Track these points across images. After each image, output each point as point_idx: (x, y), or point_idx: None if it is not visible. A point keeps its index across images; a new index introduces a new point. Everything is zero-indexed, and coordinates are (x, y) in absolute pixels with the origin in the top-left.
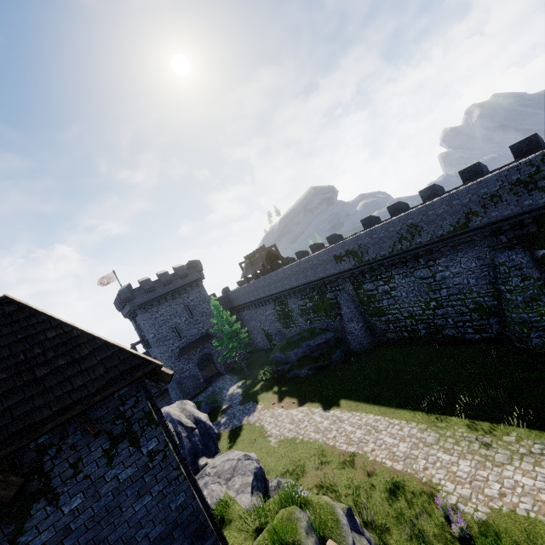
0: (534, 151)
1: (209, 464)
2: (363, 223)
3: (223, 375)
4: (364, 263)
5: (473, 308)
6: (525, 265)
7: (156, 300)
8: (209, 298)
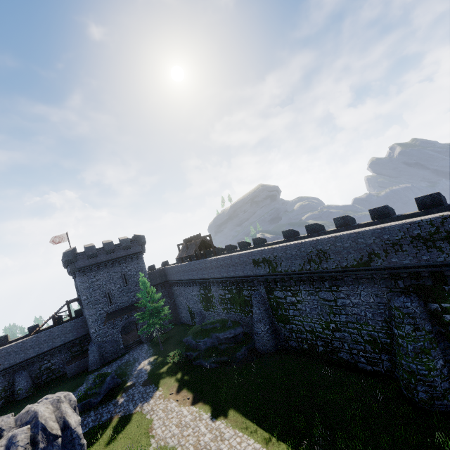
0: (436, 207)
1: None
2: (283, 234)
3: (143, 343)
4: (277, 273)
5: (367, 340)
6: (419, 315)
7: (96, 265)
8: (145, 270)
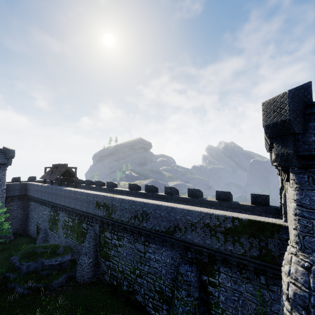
0: (226, 201)
1: None
2: (129, 186)
3: None
4: (110, 218)
5: (157, 290)
6: (193, 283)
7: None
8: (4, 181)
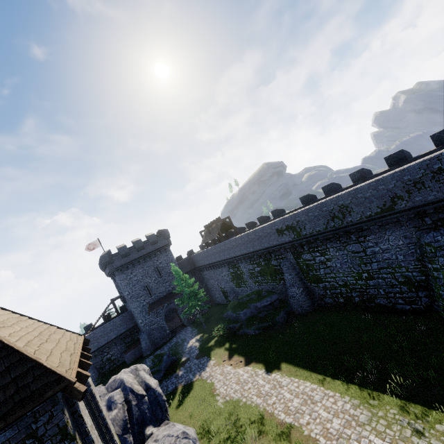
0: None
1: (154, 435)
2: (301, 200)
3: (186, 326)
4: (302, 237)
5: (402, 281)
6: None
7: (130, 263)
8: (175, 261)
